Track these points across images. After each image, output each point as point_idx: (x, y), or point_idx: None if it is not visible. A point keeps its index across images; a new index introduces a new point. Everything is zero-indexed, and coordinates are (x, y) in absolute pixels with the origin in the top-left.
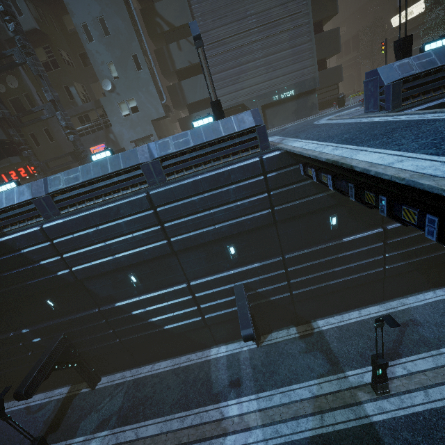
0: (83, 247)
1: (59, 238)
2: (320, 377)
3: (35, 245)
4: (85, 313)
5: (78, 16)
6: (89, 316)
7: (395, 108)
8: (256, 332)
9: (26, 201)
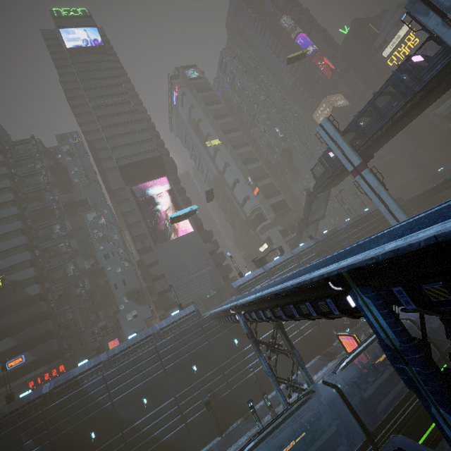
0: (121, 384)
1: (111, 380)
2: (252, 428)
3: (97, 388)
4: (113, 438)
5: (113, 281)
6: (115, 440)
7: (240, 294)
8: (219, 426)
9: (98, 364)
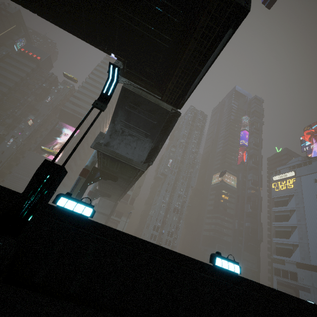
0: None
1: None
2: None
3: None
4: None
5: (0, 147)
6: None
7: None
8: None
9: None
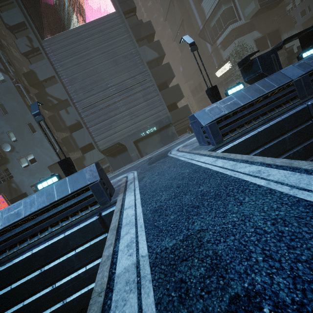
0: None
1: None
2: None
3: None
4: None
5: None
6: None
7: (218, 143)
8: None
9: None
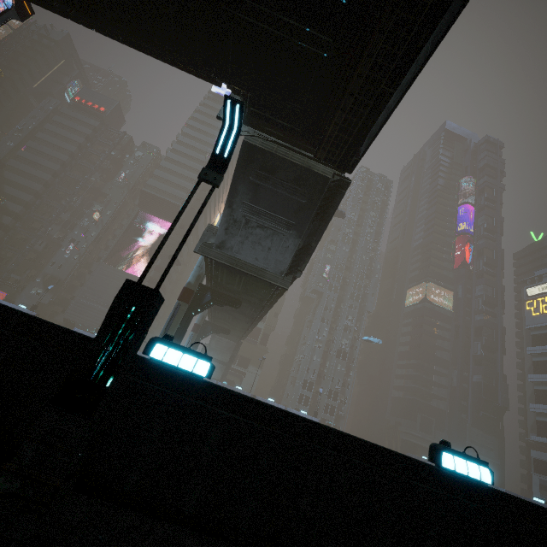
0: None
1: None
2: None
3: None
4: None
5: (56, 259)
6: None
7: None
8: None
9: None
